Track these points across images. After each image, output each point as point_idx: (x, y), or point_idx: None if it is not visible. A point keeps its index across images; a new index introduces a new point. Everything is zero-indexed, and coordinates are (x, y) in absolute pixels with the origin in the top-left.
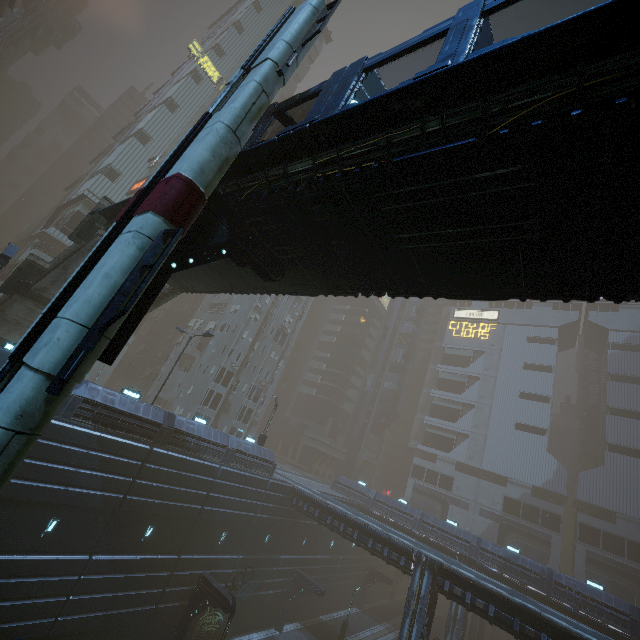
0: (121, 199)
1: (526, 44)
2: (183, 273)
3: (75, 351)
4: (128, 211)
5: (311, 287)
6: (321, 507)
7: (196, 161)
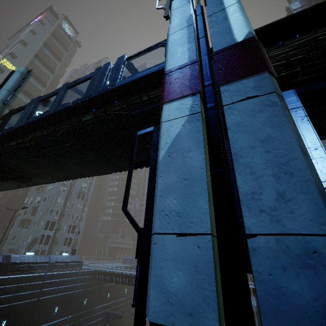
0: None
1: (55, 113)
2: None
3: None
4: None
5: (50, 180)
6: (110, 274)
7: None
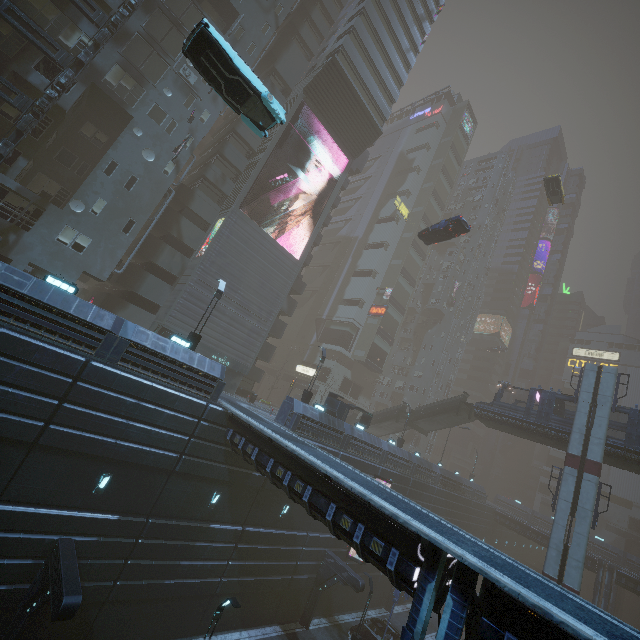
0: (365, 318)
1: None
2: (509, 431)
3: (594, 518)
4: (581, 470)
5: None
6: (520, 524)
7: (601, 456)
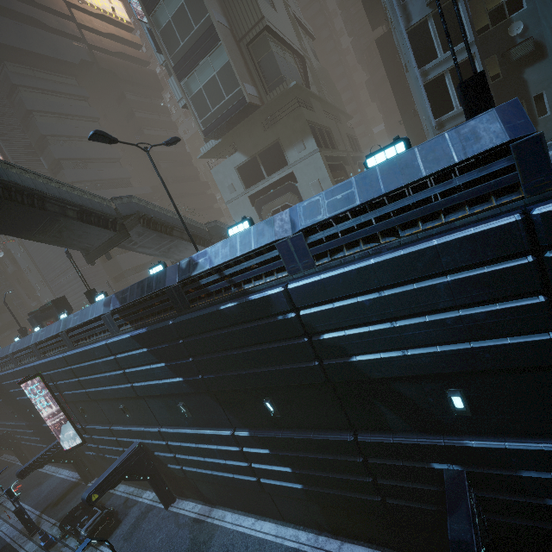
0: None
1: None
2: None
3: None
4: None
5: None
6: None
7: None
